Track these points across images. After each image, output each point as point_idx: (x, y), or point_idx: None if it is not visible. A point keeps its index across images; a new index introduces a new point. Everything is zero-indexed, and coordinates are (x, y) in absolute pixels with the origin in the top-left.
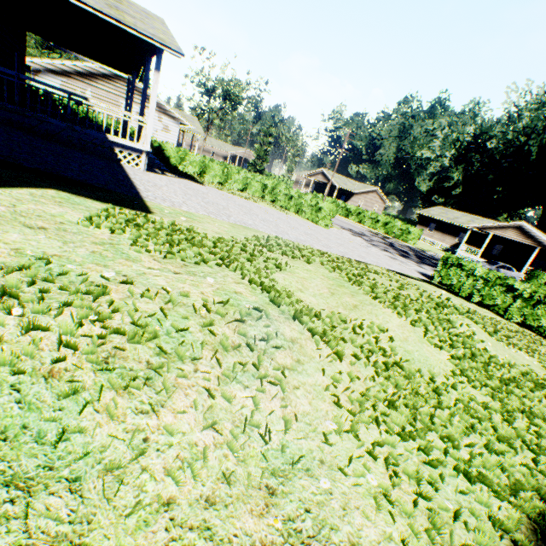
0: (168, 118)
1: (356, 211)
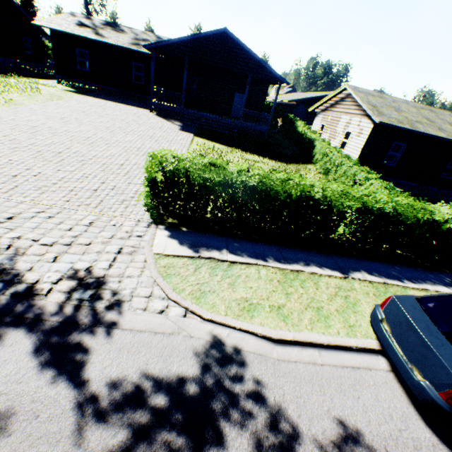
0: (367, 119)
1: None
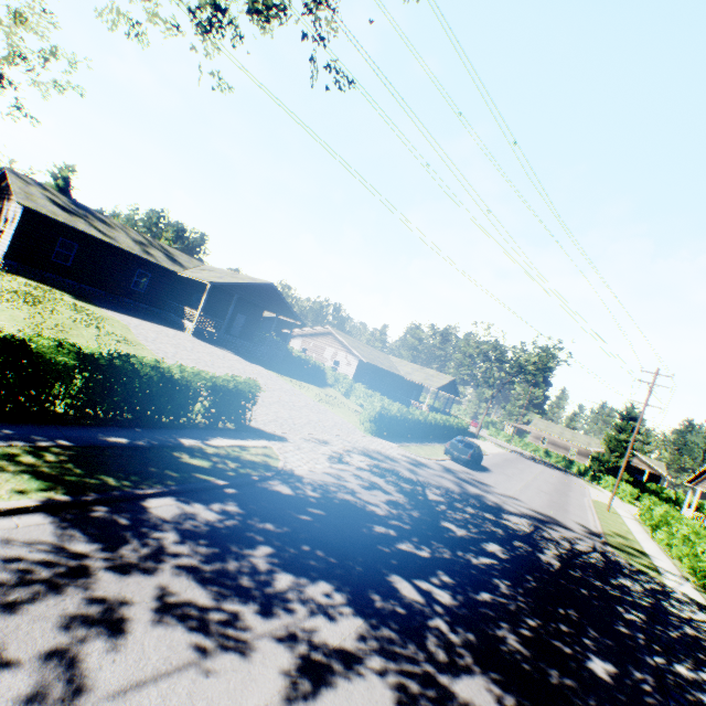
0: (352, 355)
1: (665, 519)
